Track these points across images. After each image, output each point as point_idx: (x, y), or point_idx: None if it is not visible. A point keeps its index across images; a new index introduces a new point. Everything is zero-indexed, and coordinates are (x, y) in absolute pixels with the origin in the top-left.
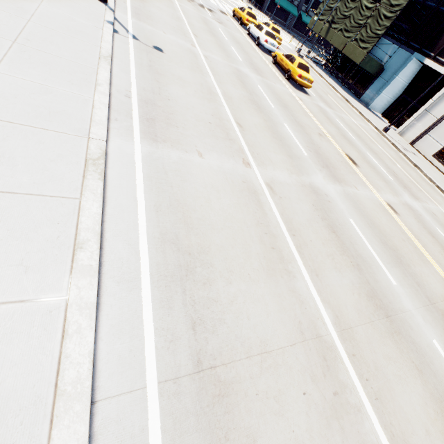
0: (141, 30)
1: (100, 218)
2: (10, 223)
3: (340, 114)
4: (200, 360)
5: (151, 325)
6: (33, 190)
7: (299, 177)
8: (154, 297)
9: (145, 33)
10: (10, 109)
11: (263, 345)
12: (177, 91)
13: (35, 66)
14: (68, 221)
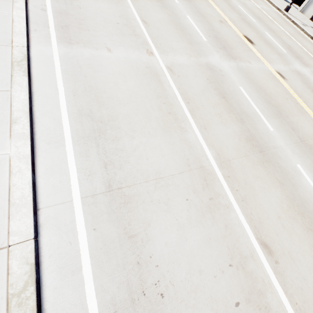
0: None
1: (27, 102)
2: None
3: (244, 1)
4: (110, 185)
5: (74, 167)
6: None
7: (197, 59)
8: (75, 150)
9: None
10: None
11: (158, 174)
12: (87, 0)
13: None
14: (4, 106)
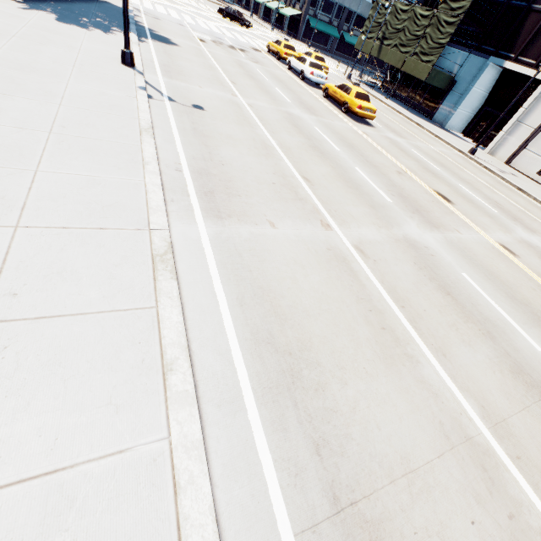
0: (175, 90)
1: (183, 328)
2: (88, 352)
3: (415, 143)
4: (335, 495)
5: (268, 456)
6: (104, 306)
7: (389, 230)
8: (263, 418)
9: (180, 92)
10: (61, 212)
11: (406, 462)
12: (229, 153)
13: (77, 155)
14: (149, 338)
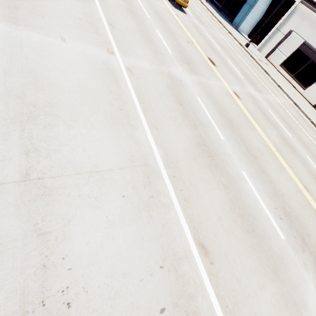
0: None
1: None
2: None
3: (212, 31)
4: (28, 173)
5: None
6: None
7: (159, 67)
8: None
9: None
10: None
11: (94, 167)
12: None
13: None
14: None
